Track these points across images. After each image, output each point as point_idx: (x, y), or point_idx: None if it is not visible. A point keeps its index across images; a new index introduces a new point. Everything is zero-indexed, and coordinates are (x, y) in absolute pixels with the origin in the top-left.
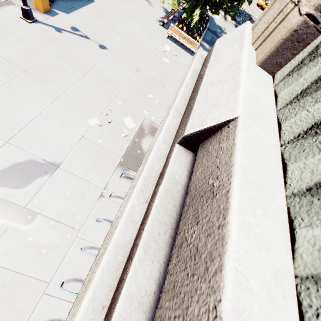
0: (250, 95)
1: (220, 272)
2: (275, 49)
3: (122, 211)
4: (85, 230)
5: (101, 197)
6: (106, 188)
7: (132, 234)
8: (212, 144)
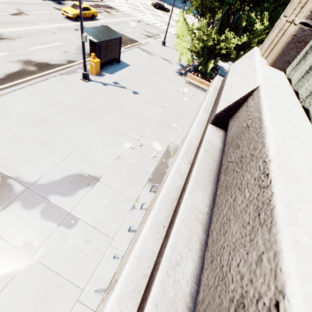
0: (266, 77)
1: (264, 147)
2: (281, 51)
3: (170, 169)
4: (118, 239)
5: (132, 208)
6: (137, 201)
7: (181, 182)
8: (241, 111)
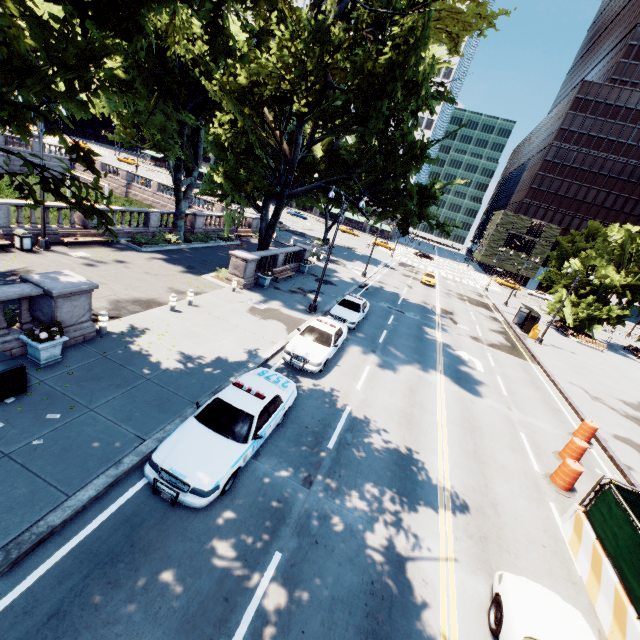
0: None
1: None
2: None
3: None
4: None
5: None
6: None
7: None
8: None
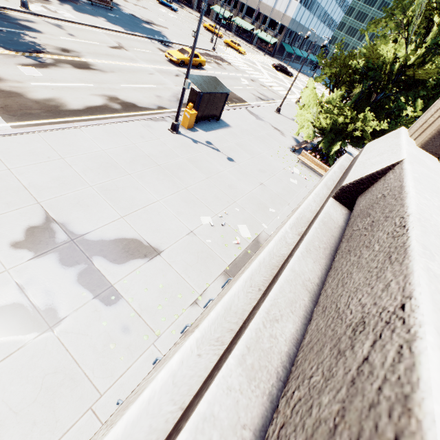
0: (413, 154)
1: (403, 207)
2: (436, 132)
3: (273, 236)
4: (165, 339)
5: (194, 304)
6: (202, 296)
7: (285, 251)
8: (375, 185)
